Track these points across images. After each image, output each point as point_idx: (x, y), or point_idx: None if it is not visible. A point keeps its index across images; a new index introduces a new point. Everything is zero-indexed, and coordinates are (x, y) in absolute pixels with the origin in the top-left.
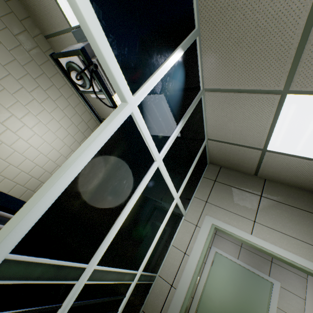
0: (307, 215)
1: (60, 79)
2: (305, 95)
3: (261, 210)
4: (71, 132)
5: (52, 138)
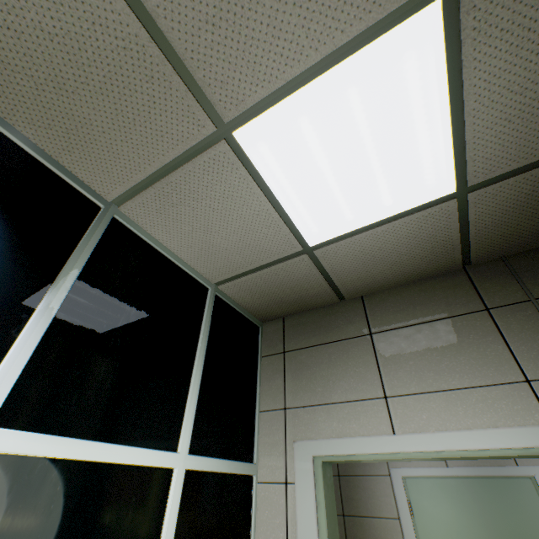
0: (462, 323)
1: None
2: (258, 117)
3: (385, 364)
4: None
5: None
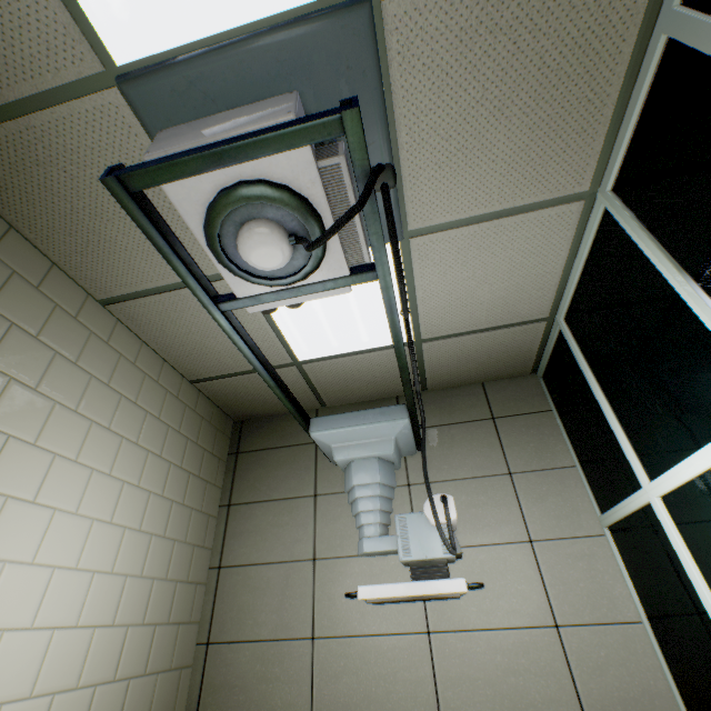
0: None
1: (30, 296)
2: None
3: None
4: (127, 473)
5: (75, 538)
